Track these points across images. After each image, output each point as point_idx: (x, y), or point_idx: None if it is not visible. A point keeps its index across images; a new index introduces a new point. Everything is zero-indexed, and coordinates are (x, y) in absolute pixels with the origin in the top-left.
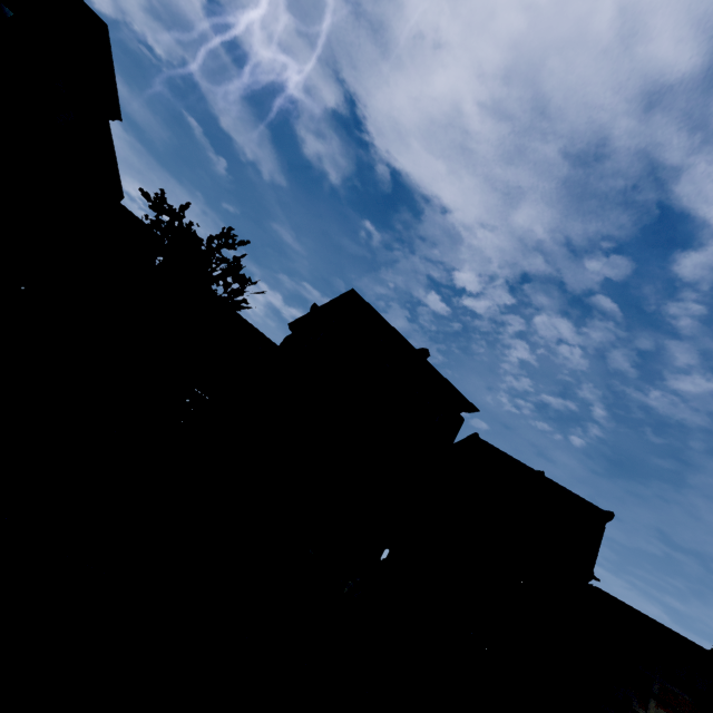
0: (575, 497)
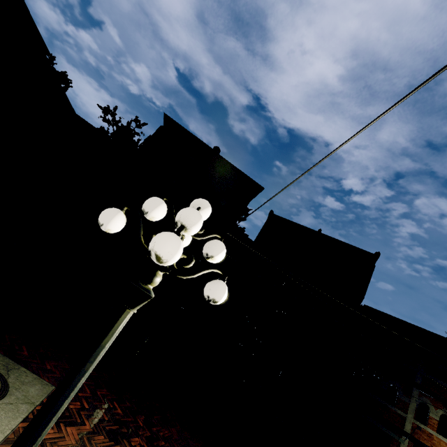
0: (346, 244)
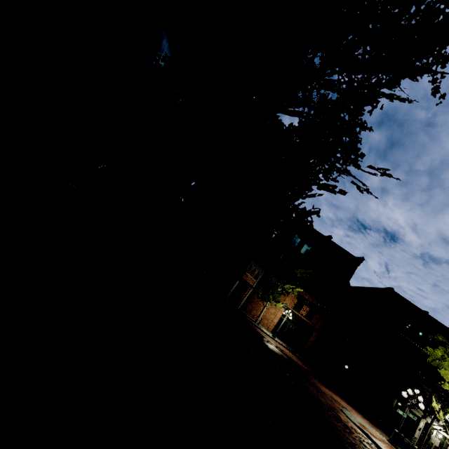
0: None
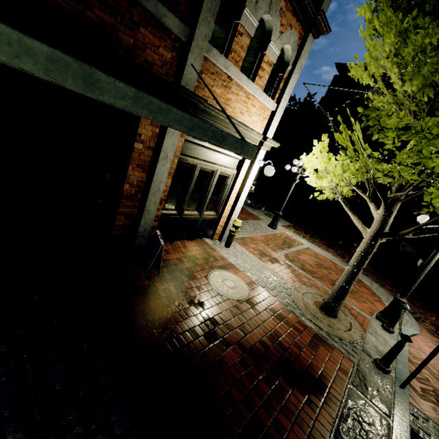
0: None
